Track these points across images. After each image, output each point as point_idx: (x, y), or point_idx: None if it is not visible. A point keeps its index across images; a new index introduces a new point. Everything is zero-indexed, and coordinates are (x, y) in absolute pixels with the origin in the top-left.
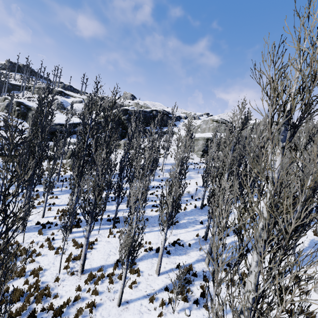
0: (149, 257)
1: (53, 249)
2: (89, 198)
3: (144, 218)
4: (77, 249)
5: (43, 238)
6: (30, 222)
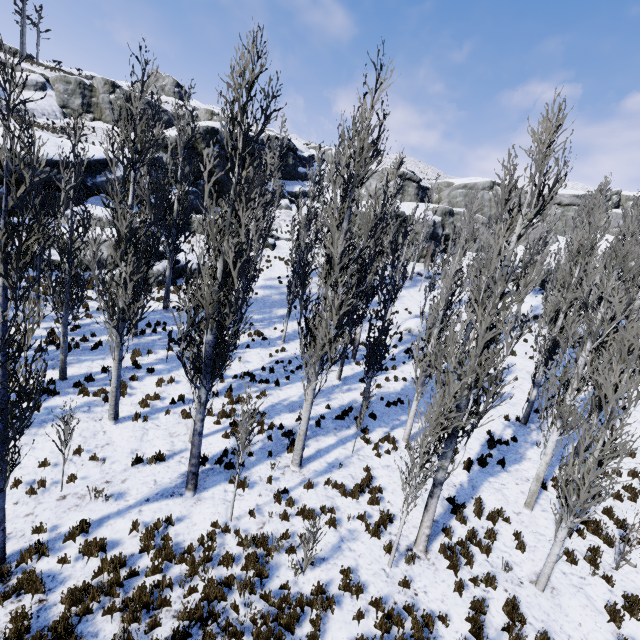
0: (481, 478)
1: (312, 516)
2: (248, 371)
3: (390, 399)
4: (356, 501)
5: (258, 495)
6: (175, 460)
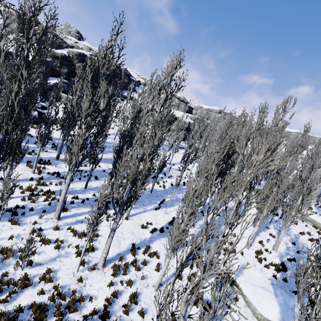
0: (157, 237)
1: (48, 243)
2: (58, 171)
3: None
4: (80, 239)
5: (23, 229)
6: None
